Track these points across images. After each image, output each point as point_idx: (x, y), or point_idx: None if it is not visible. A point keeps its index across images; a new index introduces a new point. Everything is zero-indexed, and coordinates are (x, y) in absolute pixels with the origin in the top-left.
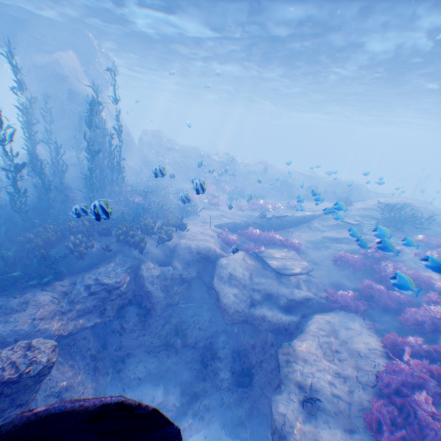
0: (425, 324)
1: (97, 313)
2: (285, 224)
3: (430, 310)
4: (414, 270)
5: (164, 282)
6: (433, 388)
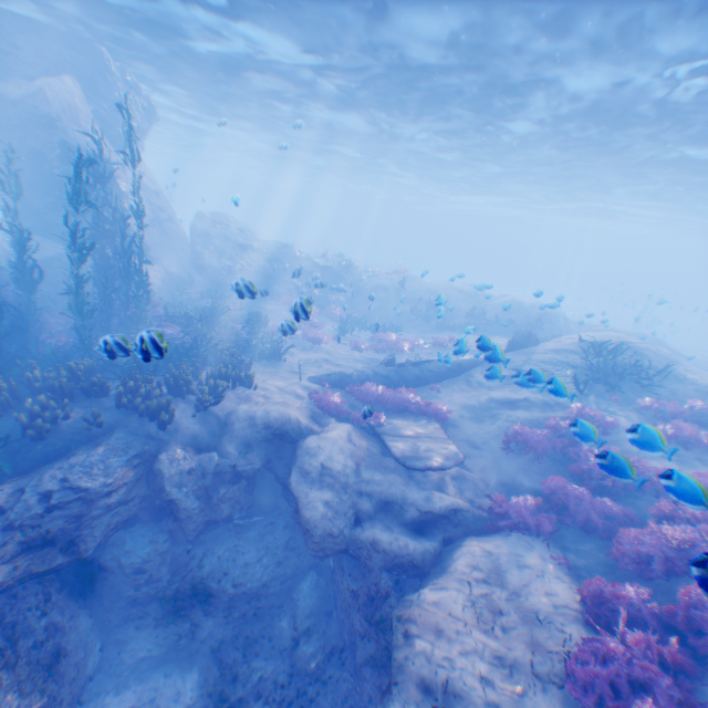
0: (653, 560)
1: (62, 546)
2: (427, 375)
3: (661, 534)
4: (635, 459)
5: (202, 481)
6: (666, 690)
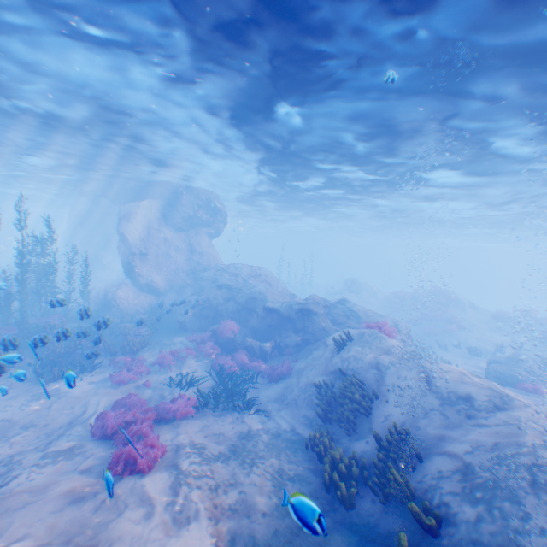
0: None
1: None
2: None
3: None
4: None
5: None
6: None
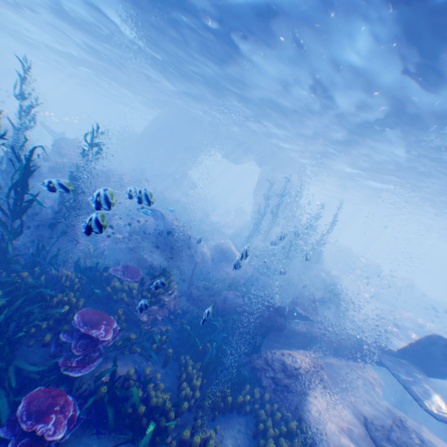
0: None
1: None
2: None
3: None
4: None
5: None
6: None
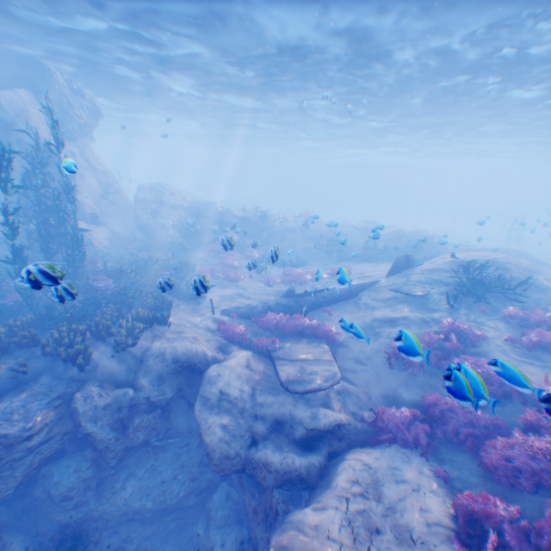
0: (521, 474)
1: None
2: (322, 301)
3: (527, 447)
4: None
5: (118, 414)
6: None
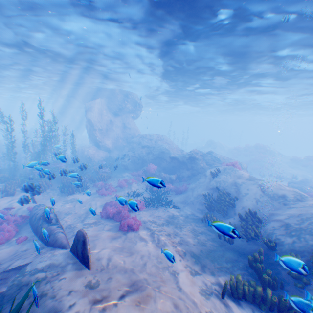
0: None
1: None
2: (40, 230)
3: None
4: None
5: None
6: None
